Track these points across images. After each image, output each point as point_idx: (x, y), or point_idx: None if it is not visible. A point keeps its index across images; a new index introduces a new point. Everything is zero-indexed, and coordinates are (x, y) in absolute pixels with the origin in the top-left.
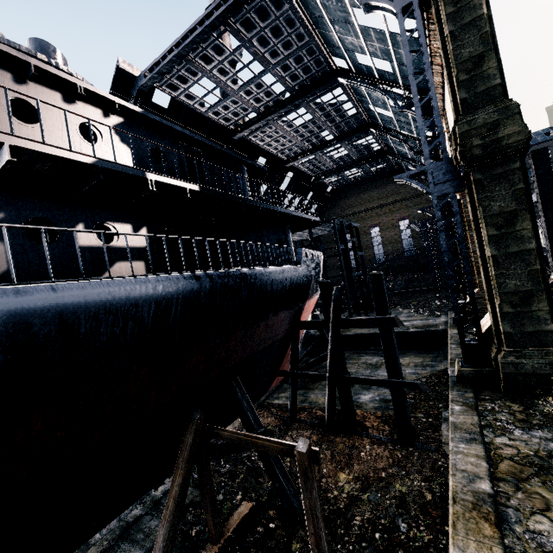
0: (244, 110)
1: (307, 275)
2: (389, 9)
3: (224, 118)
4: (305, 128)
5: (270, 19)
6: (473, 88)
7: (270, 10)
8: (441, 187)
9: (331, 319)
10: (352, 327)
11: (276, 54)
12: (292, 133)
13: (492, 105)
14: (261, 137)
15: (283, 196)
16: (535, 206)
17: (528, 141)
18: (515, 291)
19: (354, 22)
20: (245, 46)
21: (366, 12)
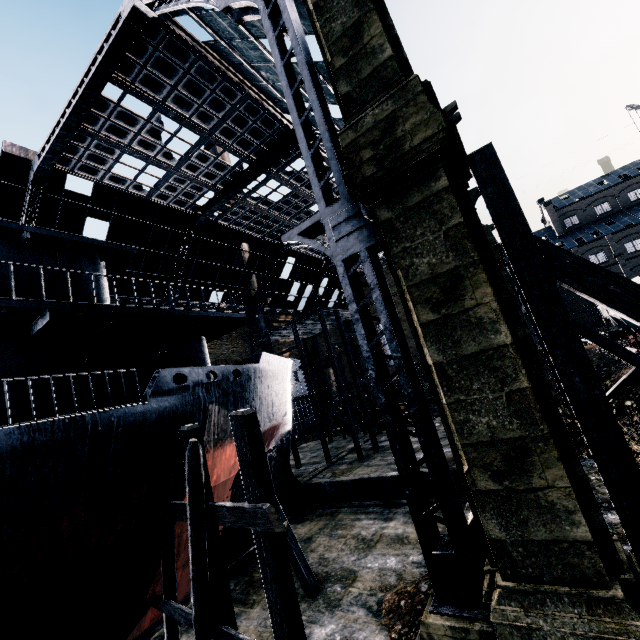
0: (198, 189)
1: (177, 414)
2: (258, 11)
3: (176, 202)
4: (287, 204)
5: (179, 74)
6: (356, 74)
7: (173, 63)
8: (345, 243)
9: (187, 505)
10: (219, 522)
11: (206, 117)
12: (273, 211)
13: (384, 92)
14: (235, 220)
15: (288, 286)
16: (605, 266)
17: (453, 138)
18: (491, 441)
19: (271, 58)
20: (160, 110)
21: (236, 23)
